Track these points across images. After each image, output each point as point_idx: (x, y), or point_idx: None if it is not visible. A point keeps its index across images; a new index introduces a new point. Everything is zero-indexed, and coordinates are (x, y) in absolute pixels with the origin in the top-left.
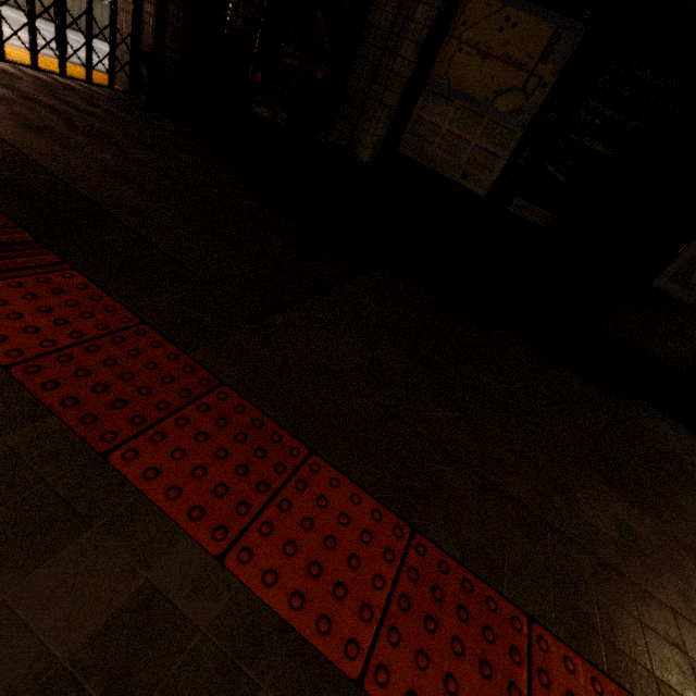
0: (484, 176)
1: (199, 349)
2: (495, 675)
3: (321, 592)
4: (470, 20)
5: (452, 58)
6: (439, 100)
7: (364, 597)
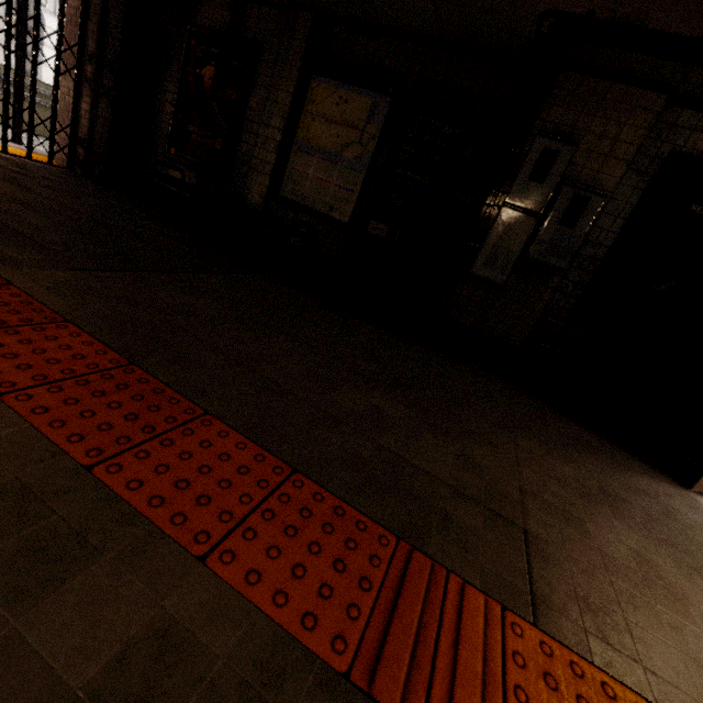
0: (345, 207)
1: (5, 270)
2: (138, 421)
3: (5, 364)
4: (316, 100)
5: (309, 125)
6: (305, 155)
7: (46, 373)
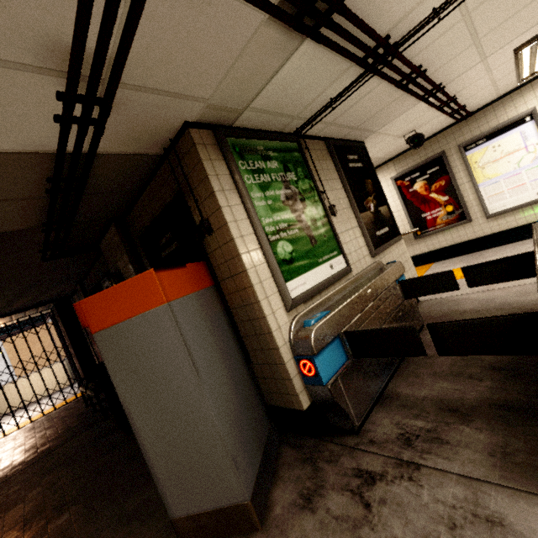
0: None
1: None
2: None
3: None
4: None
5: None
6: None
7: None
